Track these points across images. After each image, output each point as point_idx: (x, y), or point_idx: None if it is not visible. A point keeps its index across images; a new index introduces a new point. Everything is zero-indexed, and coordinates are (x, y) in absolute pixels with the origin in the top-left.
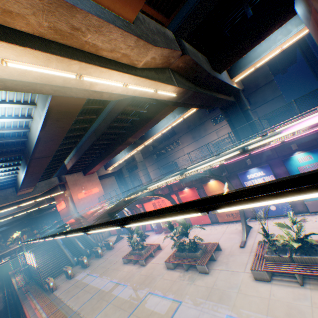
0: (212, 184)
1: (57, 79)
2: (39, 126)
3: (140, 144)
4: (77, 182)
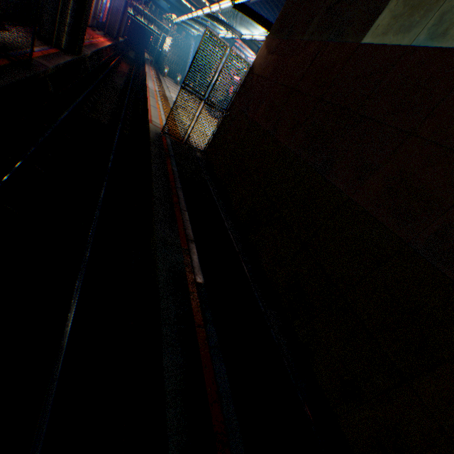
0: None
1: None
2: None
3: None
4: (244, 27)
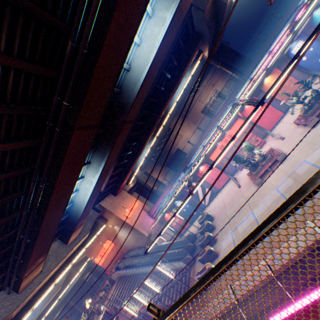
0: (268, 81)
1: None
2: (159, 39)
3: (160, 125)
4: (114, 204)
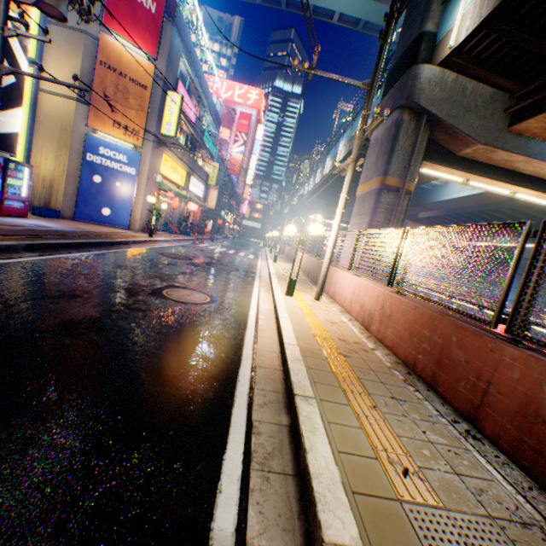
0: None
1: (536, 201)
2: (463, 194)
3: None
4: None
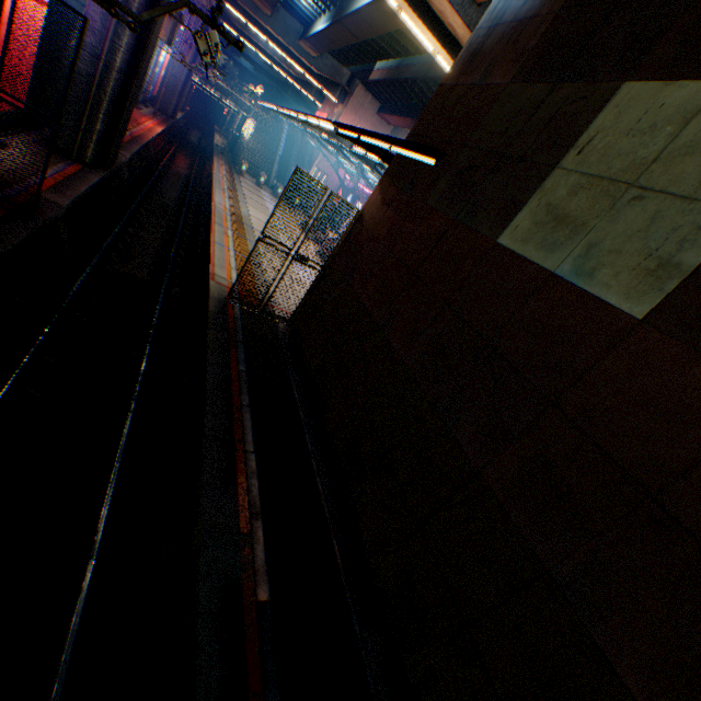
0: None
1: None
2: (368, 1)
3: None
4: (361, 110)
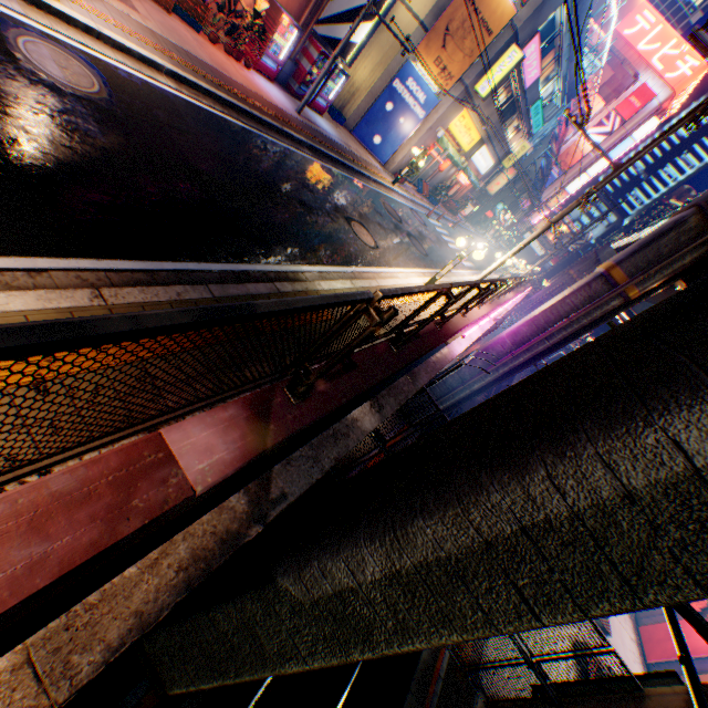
0: None
1: None
2: None
3: None
4: None
